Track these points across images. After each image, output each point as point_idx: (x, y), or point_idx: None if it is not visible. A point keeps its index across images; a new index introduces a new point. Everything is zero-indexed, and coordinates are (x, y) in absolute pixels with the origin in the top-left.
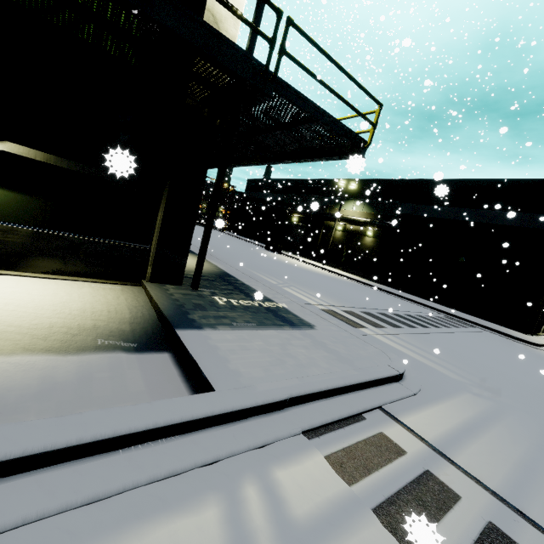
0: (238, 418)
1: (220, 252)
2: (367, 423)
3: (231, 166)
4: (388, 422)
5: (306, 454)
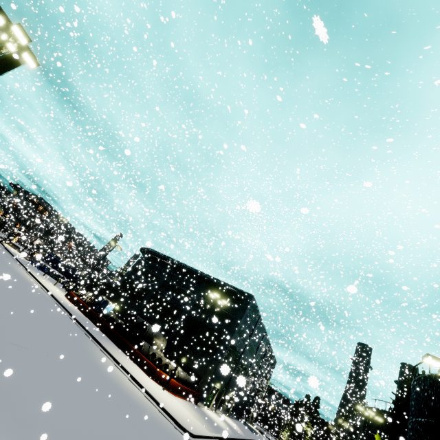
0: None
1: None
2: None
3: None
4: None
5: None
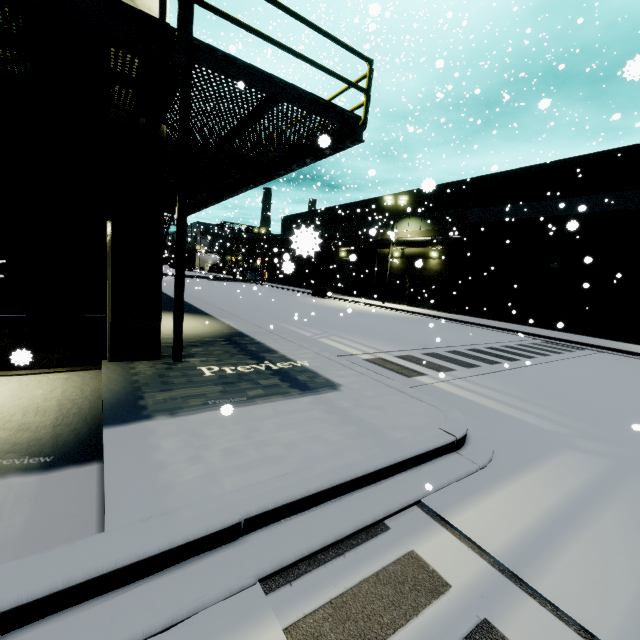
0: (136, 576)
1: (248, 308)
2: (389, 537)
3: (226, 197)
4: (427, 529)
5: (249, 630)
